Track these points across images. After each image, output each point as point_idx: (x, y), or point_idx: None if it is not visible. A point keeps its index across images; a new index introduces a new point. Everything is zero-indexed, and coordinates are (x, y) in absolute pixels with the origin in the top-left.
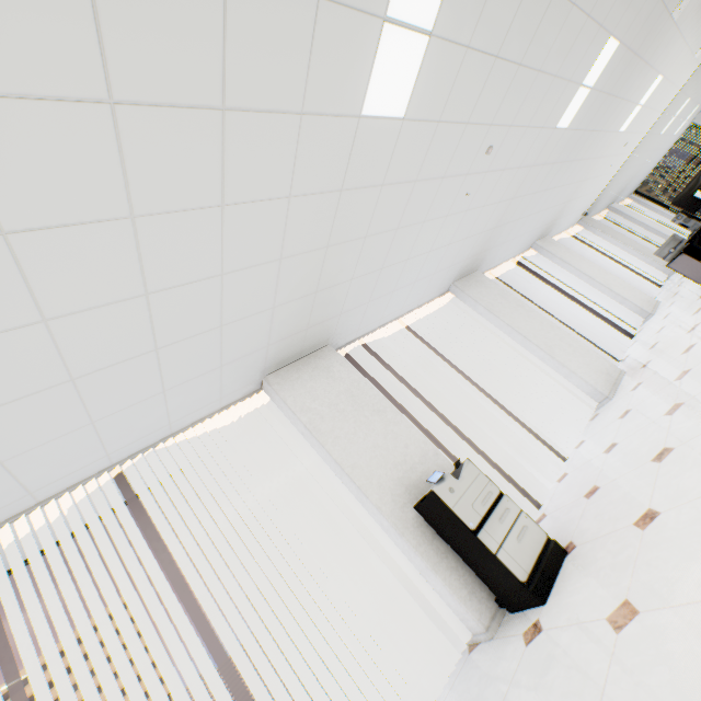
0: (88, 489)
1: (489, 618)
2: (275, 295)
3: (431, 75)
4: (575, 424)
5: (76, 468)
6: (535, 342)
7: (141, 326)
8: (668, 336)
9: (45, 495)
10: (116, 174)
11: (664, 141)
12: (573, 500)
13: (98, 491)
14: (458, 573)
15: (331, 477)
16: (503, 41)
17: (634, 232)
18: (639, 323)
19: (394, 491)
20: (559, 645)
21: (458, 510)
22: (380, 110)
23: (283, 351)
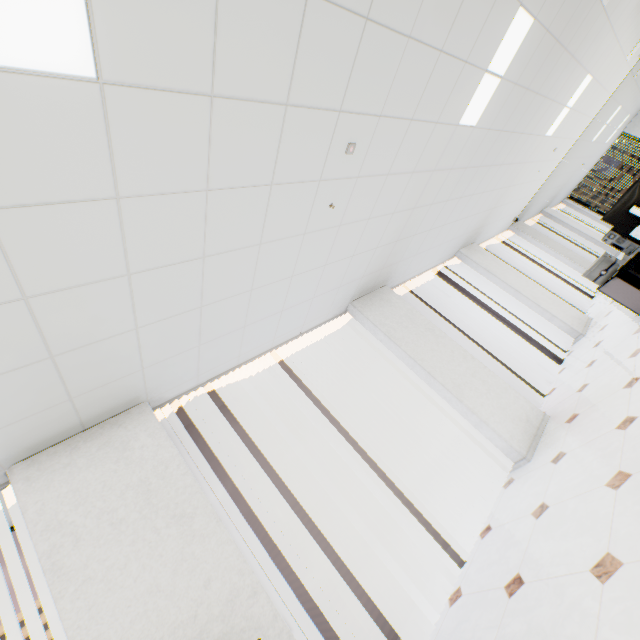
0: None
1: None
2: None
3: None
4: (489, 481)
5: None
6: (440, 379)
7: None
8: (600, 381)
9: None
10: None
11: (596, 149)
12: None
13: None
14: None
15: None
16: None
17: (567, 237)
18: (569, 343)
19: None
20: None
21: None
22: None
23: (29, 433)
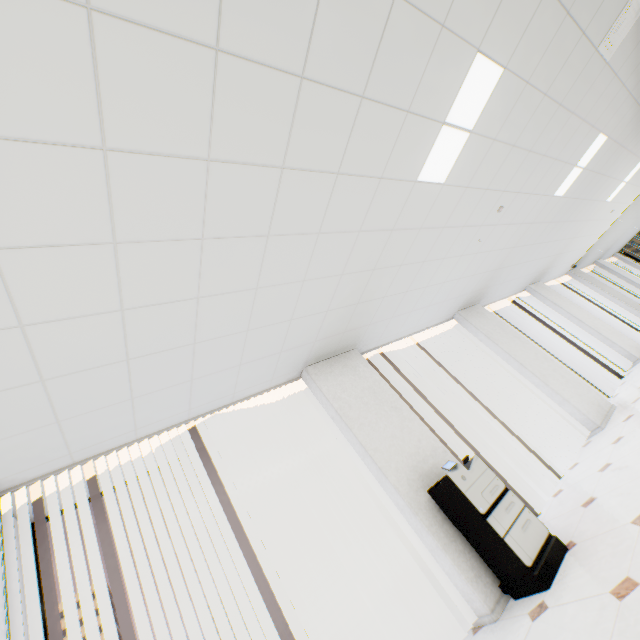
0: (167, 436)
1: (493, 601)
2: (331, 301)
3: (466, 156)
4: (568, 450)
5: (168, 415)
6: (530, 369)
7: (245, 311)
8: None
9: (142, 434)
10: (269, 209)
11: None
12: (570, 509)
13: (171, 440)
14: (465, 556)
15: (353, 458)
16: (519, 136)
17: (620, 286)
18: (627, 366)
19: (409, 476)
20: (565, 616)
21: (469, 495)
22: (429, 177)
23: (323, 347)
